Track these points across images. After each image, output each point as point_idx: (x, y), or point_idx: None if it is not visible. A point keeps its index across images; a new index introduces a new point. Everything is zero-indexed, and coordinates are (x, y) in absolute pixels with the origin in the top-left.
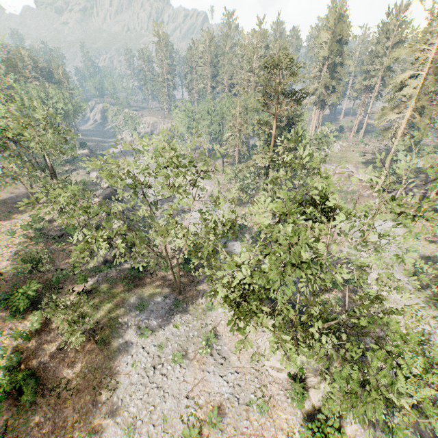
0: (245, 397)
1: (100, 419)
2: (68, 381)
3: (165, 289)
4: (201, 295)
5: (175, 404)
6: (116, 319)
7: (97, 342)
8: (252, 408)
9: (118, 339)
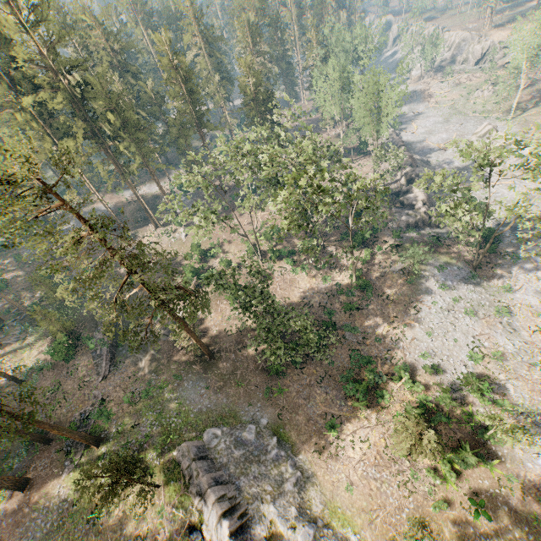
0: (528, 360)
1: (411, 321)
2: (388, 295)
3: (460, 262)
4: (497, 277)
5: (463, 337)
6: (419, 270)
7: (406, 280)
8: (534, 368)
9: (420, 283)
